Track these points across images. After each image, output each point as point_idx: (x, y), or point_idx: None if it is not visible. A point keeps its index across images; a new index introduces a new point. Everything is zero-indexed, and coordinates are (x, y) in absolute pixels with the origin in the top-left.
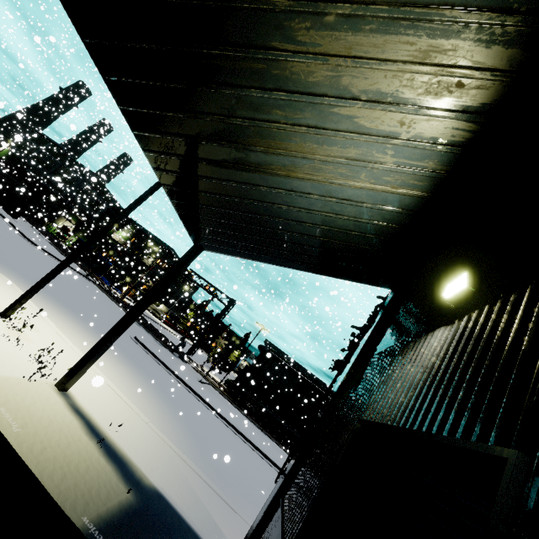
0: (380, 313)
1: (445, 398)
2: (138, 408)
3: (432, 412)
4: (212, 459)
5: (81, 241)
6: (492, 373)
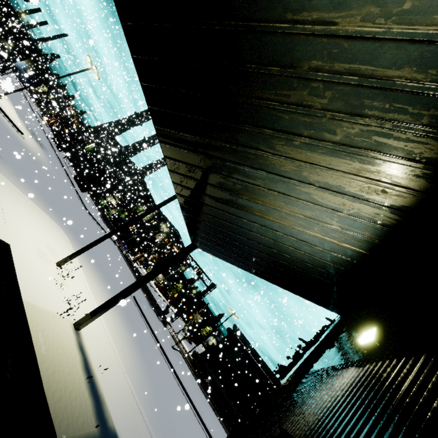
0: (325, 334)
1: (331, 428)
2: (121, 357)
3: (321, 436)
4: (164, 422)
5: (118, 214)
6: (359, 419)
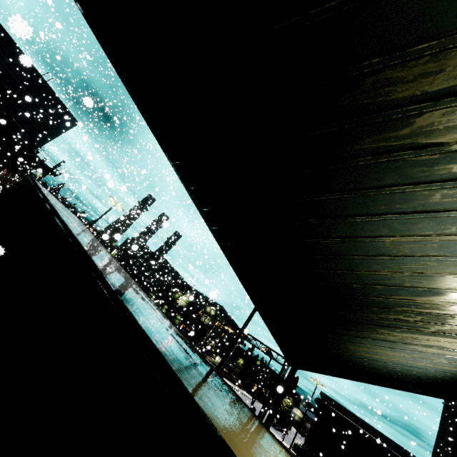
0: None
1: None
2: None
3: None
4: None
5: None
6: None
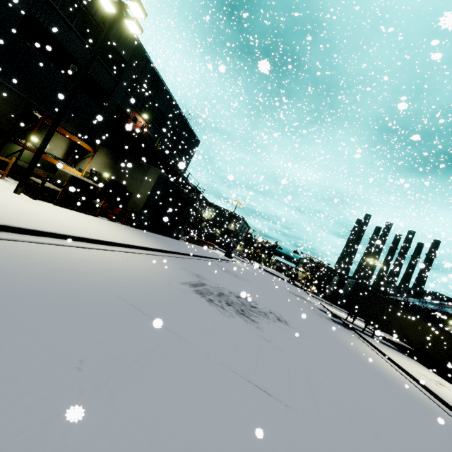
0: None
1: None
2: None
3: None
4: None
5: None
6: None
